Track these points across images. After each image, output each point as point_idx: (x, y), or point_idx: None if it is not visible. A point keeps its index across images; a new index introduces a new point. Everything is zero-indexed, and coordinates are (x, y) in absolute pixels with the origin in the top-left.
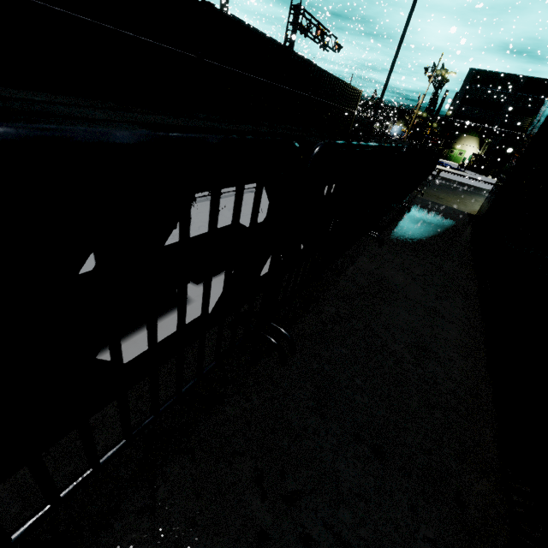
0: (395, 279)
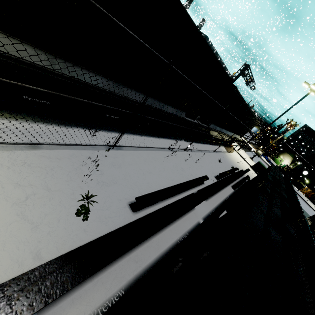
0: None
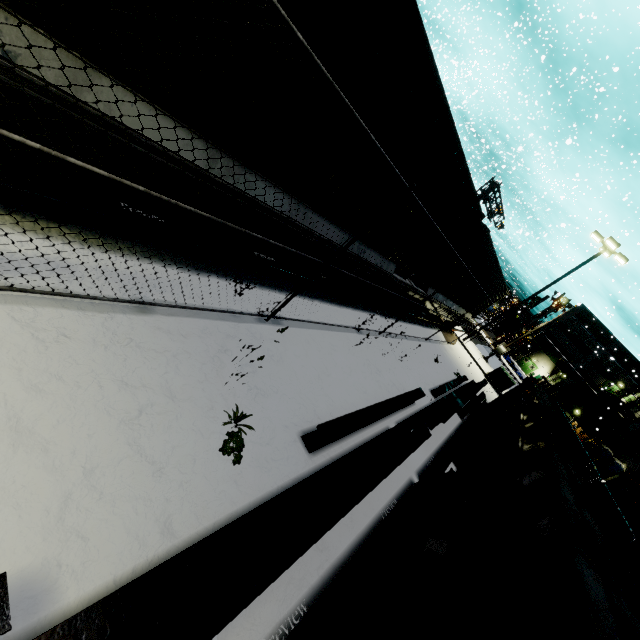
0: None
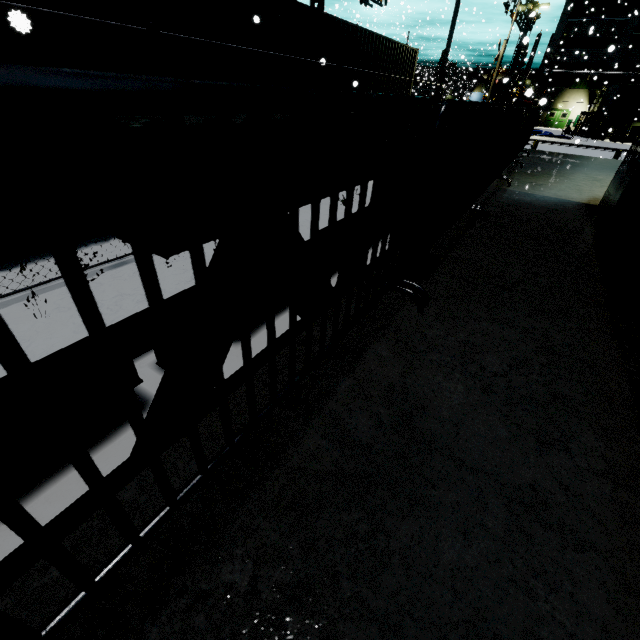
0: (441, 401)
